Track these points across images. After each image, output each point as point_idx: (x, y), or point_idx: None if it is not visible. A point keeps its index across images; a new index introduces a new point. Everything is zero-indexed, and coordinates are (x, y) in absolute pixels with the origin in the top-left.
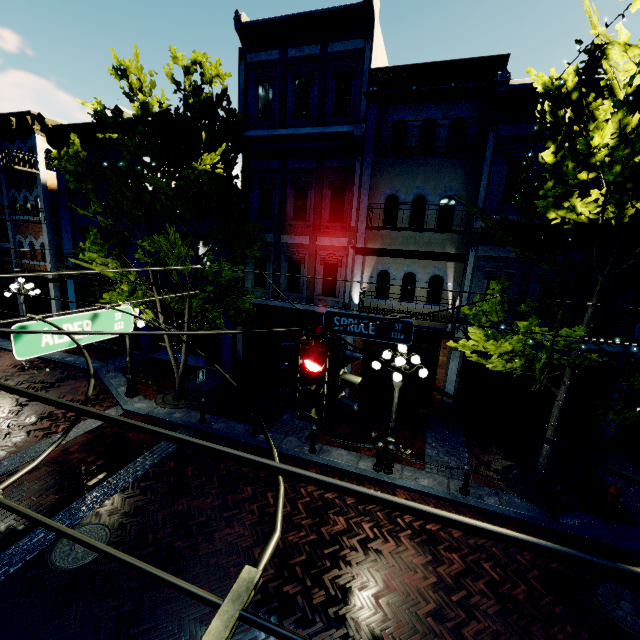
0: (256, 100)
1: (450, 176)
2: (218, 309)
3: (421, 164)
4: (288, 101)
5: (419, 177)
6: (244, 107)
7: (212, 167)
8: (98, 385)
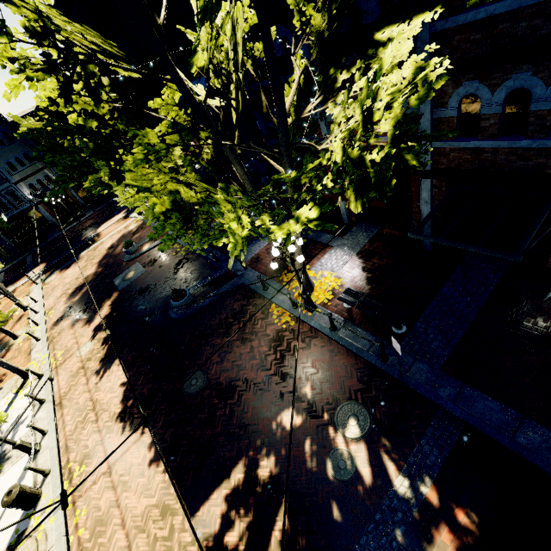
0: None
1: (19, 148)
2: None
3: (6, 149)
4: None
5: (10, 153)
6: None
7: None
8: None
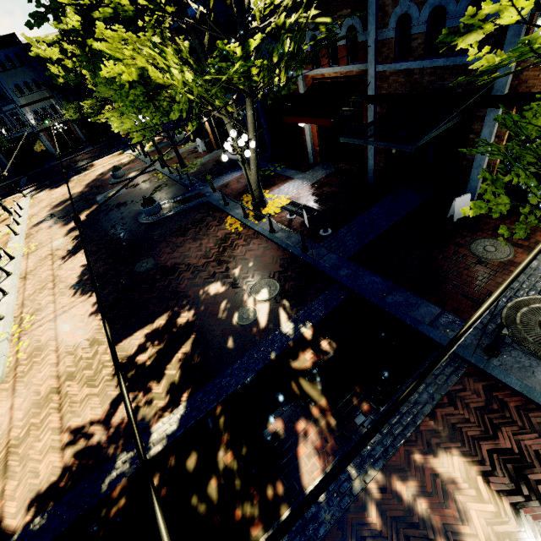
0: None
1: (28, 72)
2: None
3: (16, 71)
4: None
5: (19, 75)
6: None
7: None
8: None
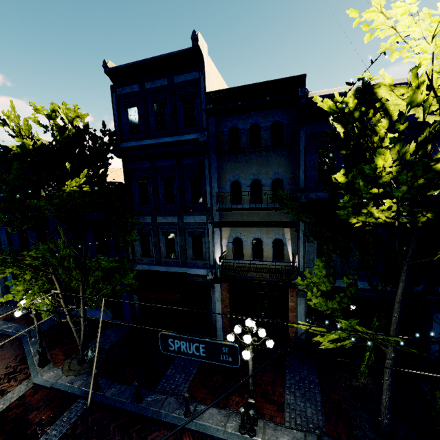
0: (127, 120)
1: (276, 164)
2: (107, 286)
3: (253, 157)
4: (150, 119)
5: (253, 166)
6: (118, 126)
7: (85, 183)
8: (20, 354)
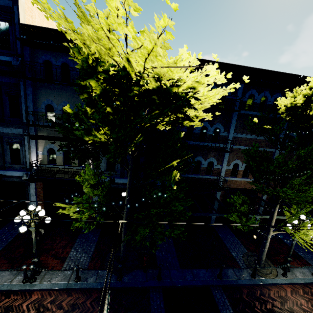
0: None
1: None
2: None
3: (64, 88)
4: None
5: (64, 96)
6: None
7: None
8: None
